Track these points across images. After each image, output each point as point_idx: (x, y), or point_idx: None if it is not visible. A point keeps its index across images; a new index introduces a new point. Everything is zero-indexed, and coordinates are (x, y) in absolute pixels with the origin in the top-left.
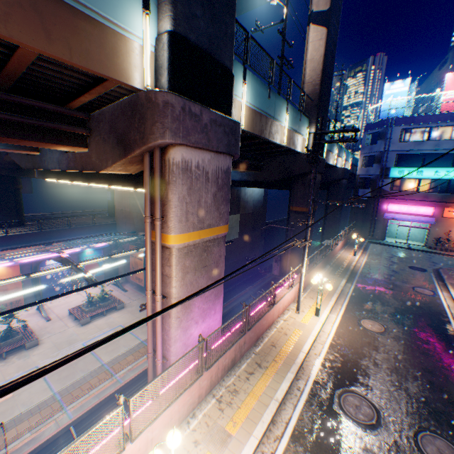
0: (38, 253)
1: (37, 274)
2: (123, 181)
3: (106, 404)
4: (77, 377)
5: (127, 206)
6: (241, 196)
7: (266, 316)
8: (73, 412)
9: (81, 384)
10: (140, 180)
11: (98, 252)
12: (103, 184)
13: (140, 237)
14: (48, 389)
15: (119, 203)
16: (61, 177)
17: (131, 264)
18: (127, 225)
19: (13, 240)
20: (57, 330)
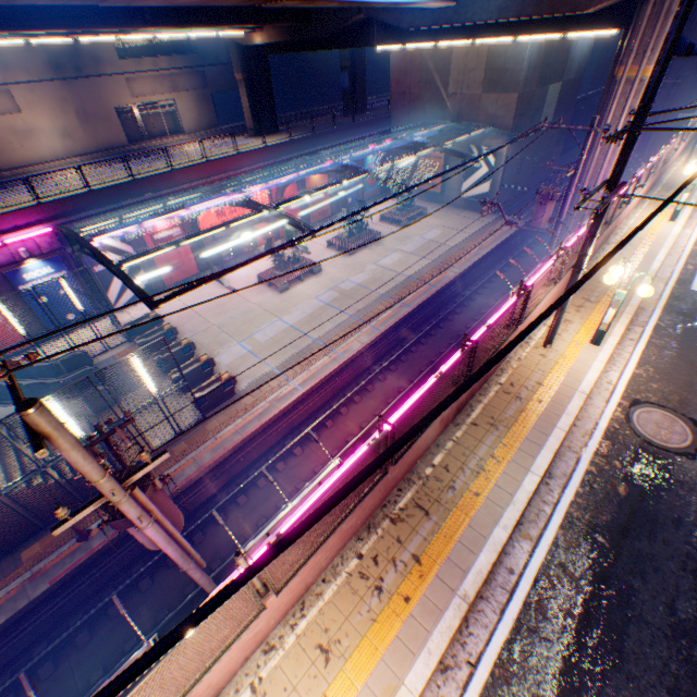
0: (385, 143)
1: (418, 155)
2: (567, 26)
3: (473, 269)
4: (438, 254)
5: (413, 87)
6: (570, 51)
7: (668, 161)
8: (457, 268)
9: (446, 257)
10: (597, 21)
11: (376, 158)
12: (526, 35)
13: (446, 127)
14: (424, 260)
15: (398, 84)
16: (436, 38)
17: (420, 169)
18: (410, 117)
19: (320, 140)
20: (383, 232)
